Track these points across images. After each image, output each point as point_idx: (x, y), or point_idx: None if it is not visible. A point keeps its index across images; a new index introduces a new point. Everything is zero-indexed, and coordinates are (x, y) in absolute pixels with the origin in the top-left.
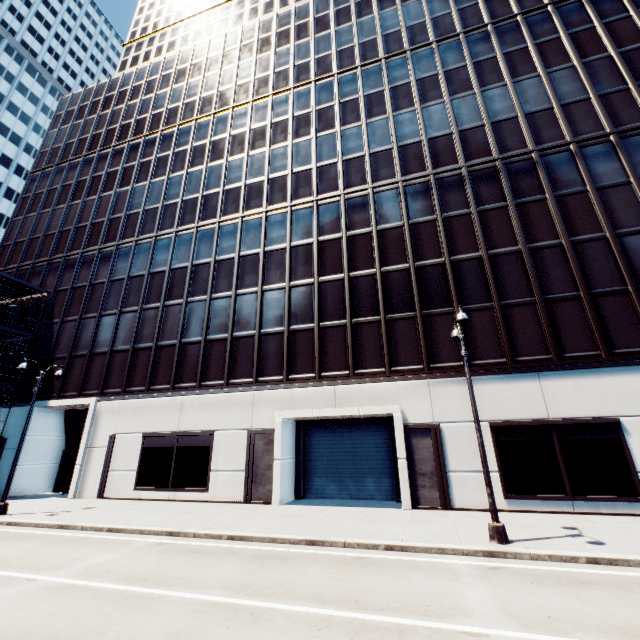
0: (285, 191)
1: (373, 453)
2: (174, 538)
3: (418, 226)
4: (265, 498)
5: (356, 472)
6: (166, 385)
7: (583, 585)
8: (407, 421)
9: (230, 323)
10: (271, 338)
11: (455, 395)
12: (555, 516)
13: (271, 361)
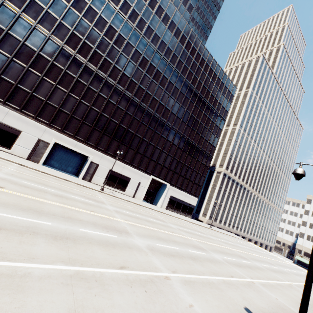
0: (98, 62)
1: (75, 162)
2: (23, 166)
3: (127, 114)
4: (36, 161)
5: (67, 164)
6: (0, 99)
7: (112, 198)
8: (92, 160)
9: (48, 96)
10: (63, 113)
11: (107, 160)
12: (110, 190)
13: (59, 121)
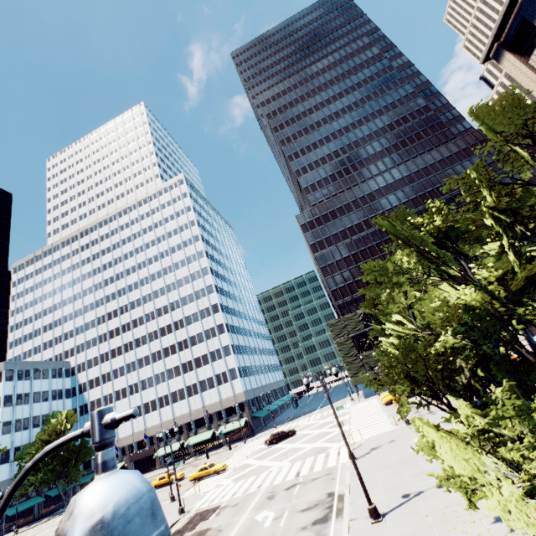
0: None
1: None
2: None
3: None
4: None
5: None
6: None
7: None
8: None
9: None
10: None
11: None
12: None
13: None
